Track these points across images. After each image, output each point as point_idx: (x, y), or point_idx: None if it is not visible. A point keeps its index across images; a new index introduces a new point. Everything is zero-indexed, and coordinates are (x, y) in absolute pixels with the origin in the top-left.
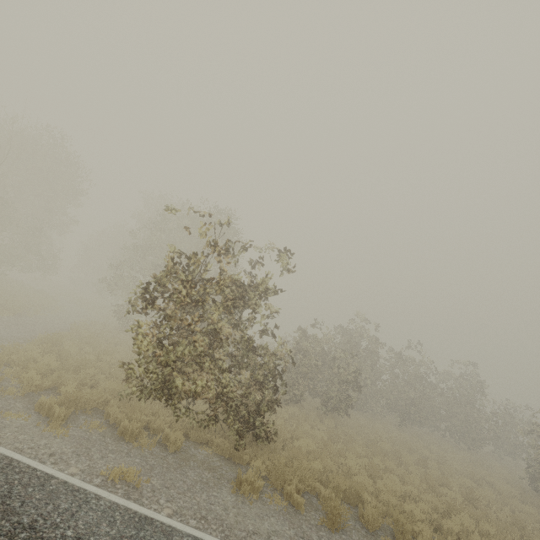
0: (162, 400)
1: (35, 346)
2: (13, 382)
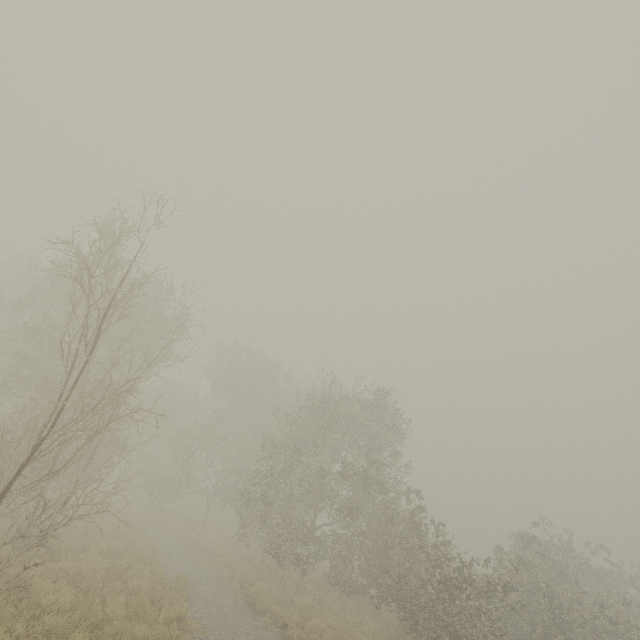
0: None
1: None
2: None
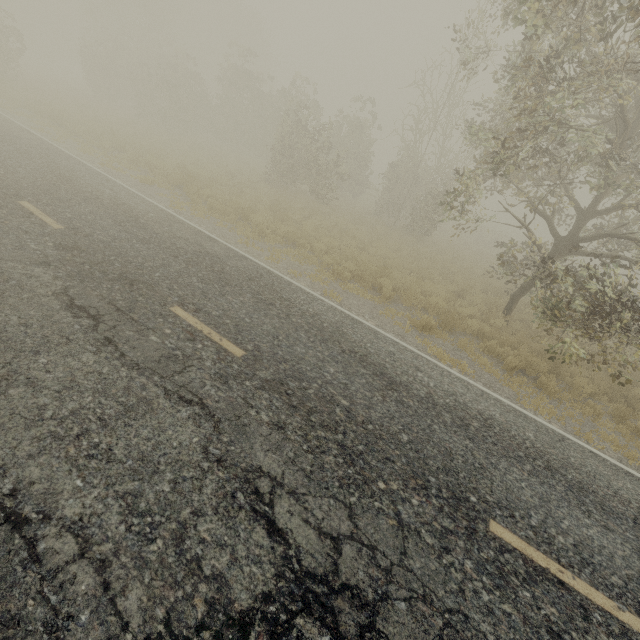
0: None
1: None
2: None
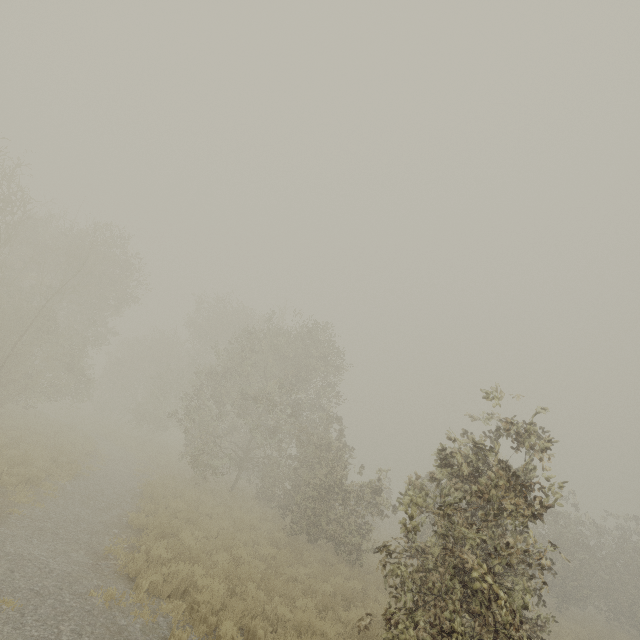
0: (361, 633)
1: (164, 549)
2: (193, 637)
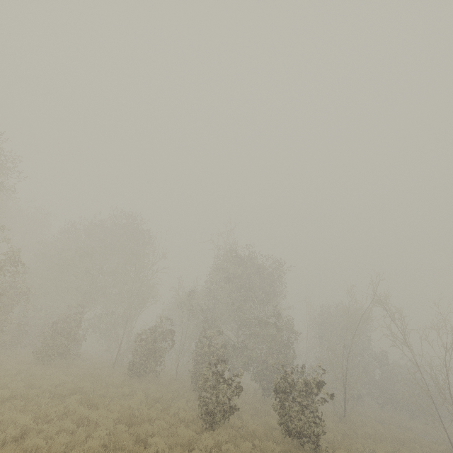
0: None
1: None
2: None
